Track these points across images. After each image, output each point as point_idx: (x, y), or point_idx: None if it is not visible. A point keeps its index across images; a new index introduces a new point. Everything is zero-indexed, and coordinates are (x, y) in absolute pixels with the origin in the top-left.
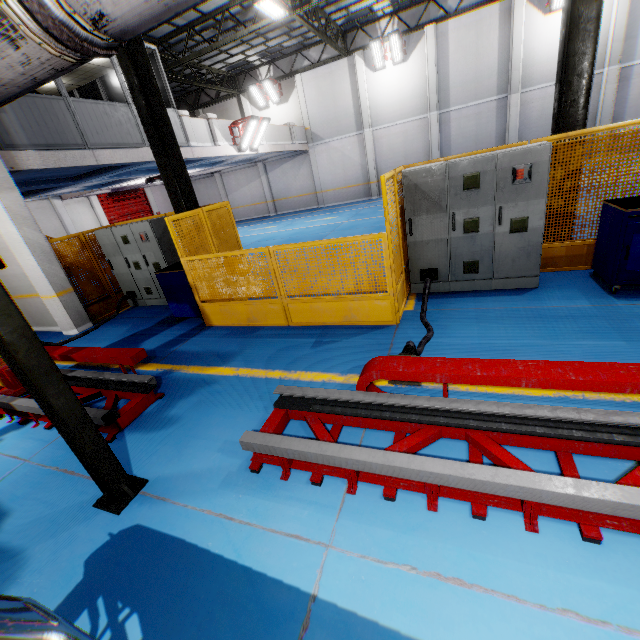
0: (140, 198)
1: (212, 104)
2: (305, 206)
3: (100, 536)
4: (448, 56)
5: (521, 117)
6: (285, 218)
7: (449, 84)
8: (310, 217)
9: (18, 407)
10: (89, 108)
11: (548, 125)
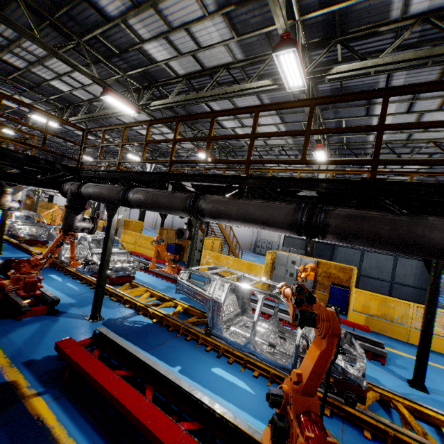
0: None
1: None
2: None
3: None
4: None
5: None
6: None
7: None
8: None
9: None
10: None
11: None
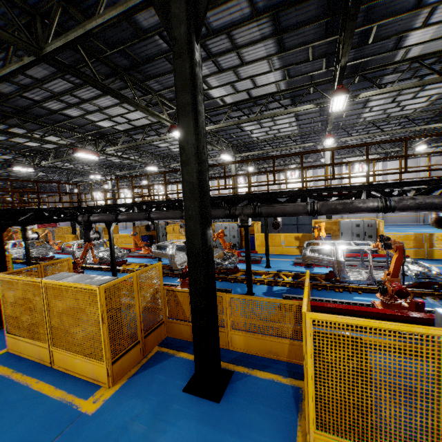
0: None
1: (86, 194)
2: None
3: None
4: None
5: None
6: None
7: None
8: None
9: None
10: None
11: None
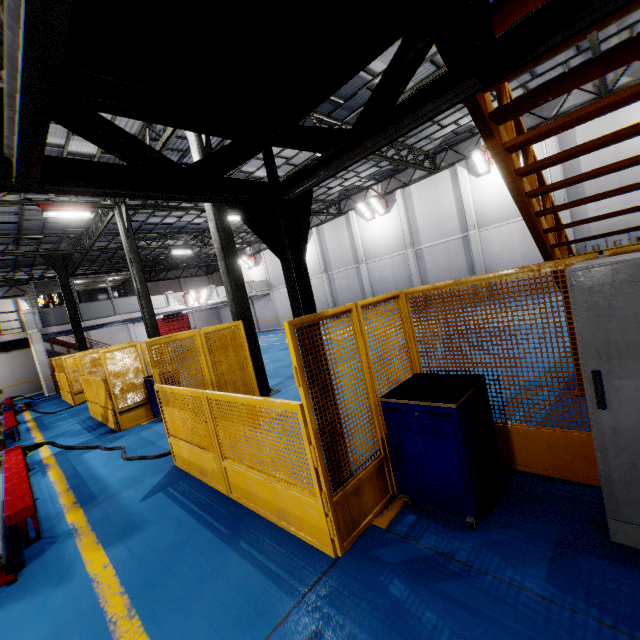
0: (184, 319)
1: None
2: (273, 327)
3: None
4: (326, 242)
5: (371, 278)
6: None
7: (330, 258)
8: None
9: None
10: (89, 305)
11: (387, 284)
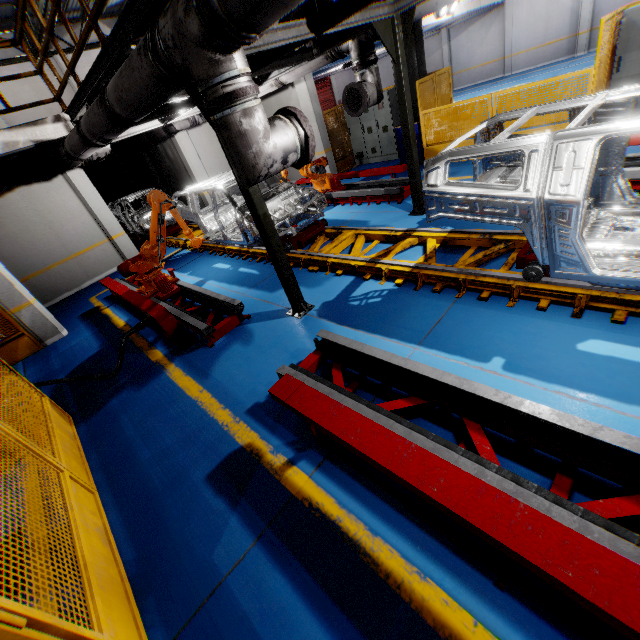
0: (326, 87)
1: None
2: (487, 77)
3: (418, 219)
4: None
5: None
6: (464, 93)
7: None
8: (494, 87)
9: (344, 195)
10: None
11: None
